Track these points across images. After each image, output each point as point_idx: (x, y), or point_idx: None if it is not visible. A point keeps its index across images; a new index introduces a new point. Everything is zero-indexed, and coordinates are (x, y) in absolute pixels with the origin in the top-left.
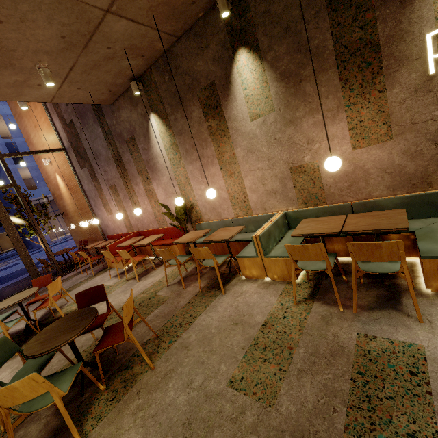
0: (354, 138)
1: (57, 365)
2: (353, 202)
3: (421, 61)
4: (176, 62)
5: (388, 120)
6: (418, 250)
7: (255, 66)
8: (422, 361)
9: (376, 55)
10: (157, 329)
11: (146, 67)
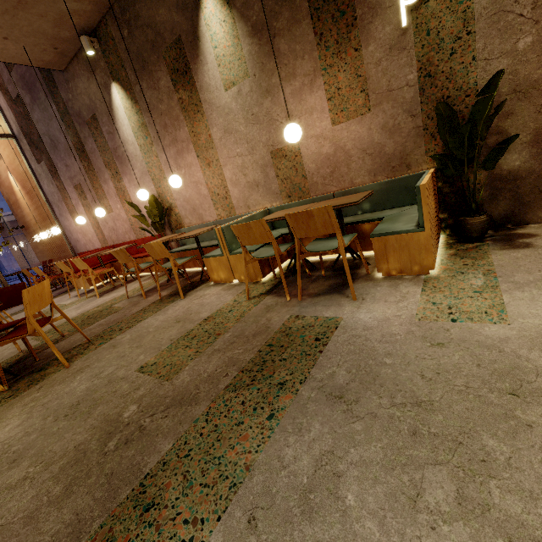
0: (333, 111)
1: None
2: (335, 192)
3: (394, 10)
4: (135, 9)
5: (365, 86)
6: None
7: (224, 16)
8: (333, 329)
9: (350, 2)
10: (94, 335)
11: (99, 16)
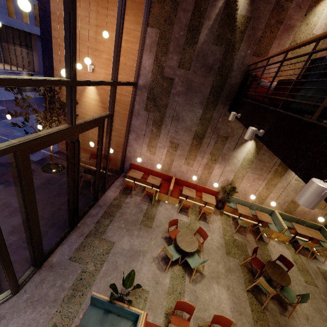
0: None
1: (239, 279)
2: (300, 219)
3: None
4: None
5: (326, 206)
6: (313, 240)
7: None
8: None
9: None
10: (262, 261)
11: None
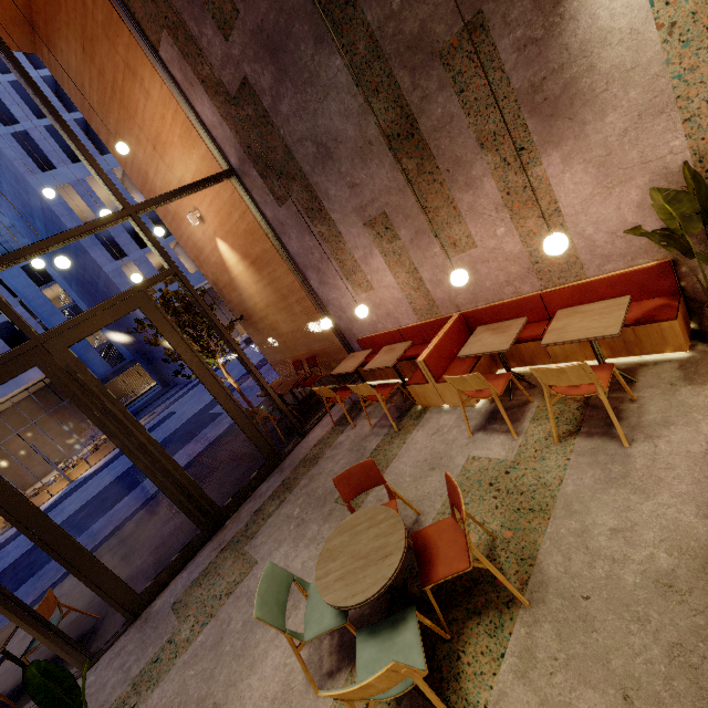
0: None
1: None
2: None
3: None
4: None
5: None
6: None
7: None
8: None
9: None
10: None
11: None
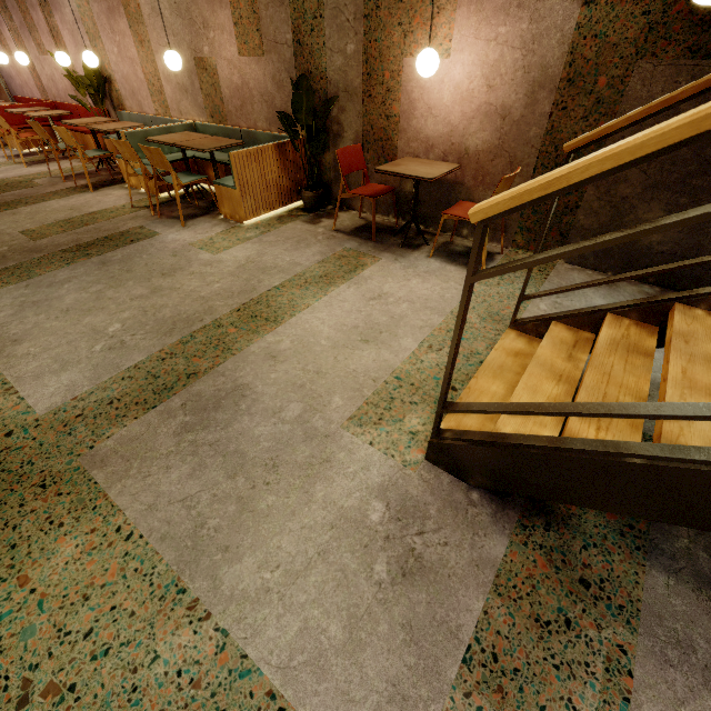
0: (239, 40)
1: None
2: (242, 129)
3: None
4: None
5: (260, 27)
6: None
7: None
8: (147, 238)
9: None
10: (3, 202)
11: None
